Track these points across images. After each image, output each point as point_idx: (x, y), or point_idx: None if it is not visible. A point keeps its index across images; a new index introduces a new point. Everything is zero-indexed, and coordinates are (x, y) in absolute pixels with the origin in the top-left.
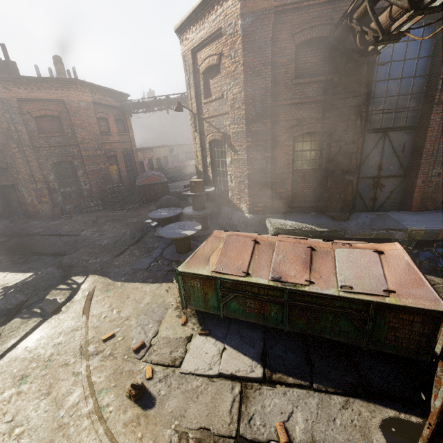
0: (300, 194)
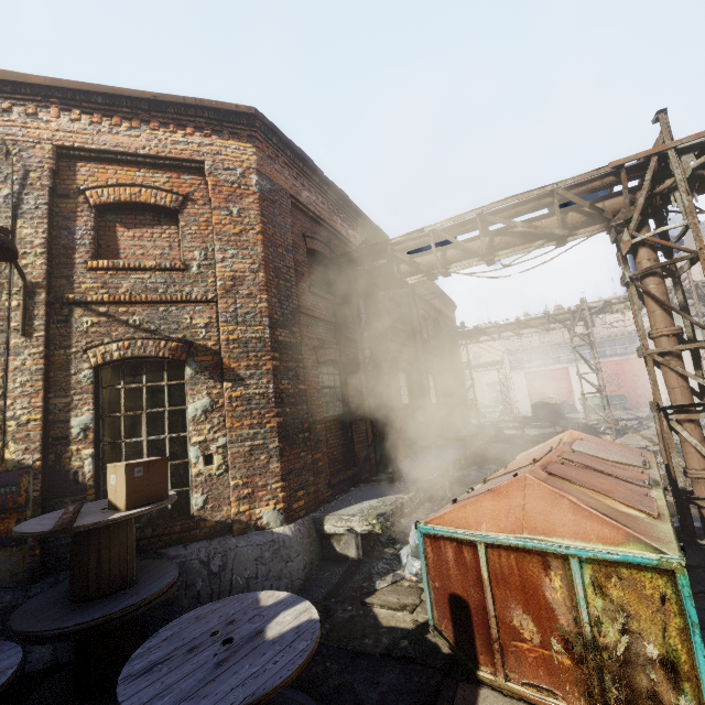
0: (332, 460)
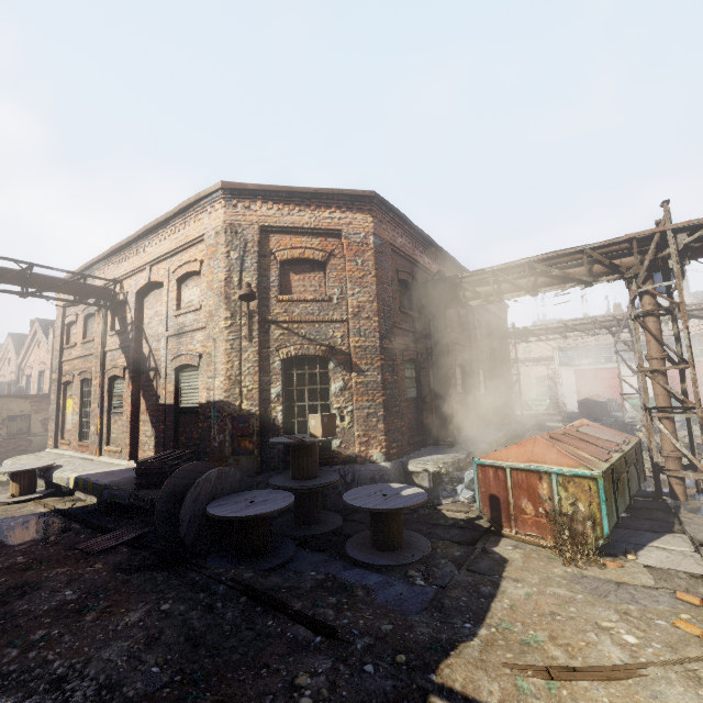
0: (409, 428)
